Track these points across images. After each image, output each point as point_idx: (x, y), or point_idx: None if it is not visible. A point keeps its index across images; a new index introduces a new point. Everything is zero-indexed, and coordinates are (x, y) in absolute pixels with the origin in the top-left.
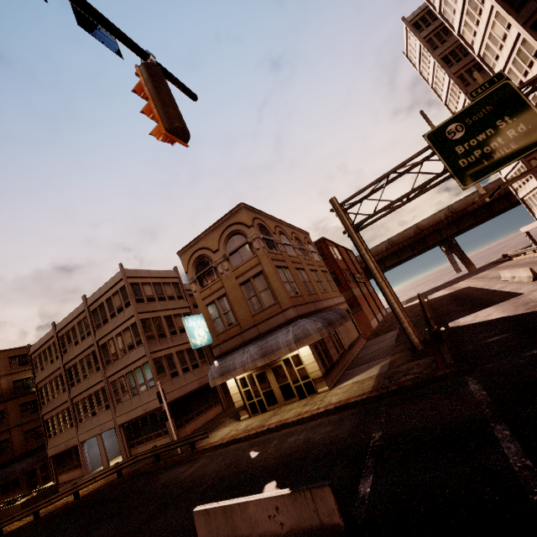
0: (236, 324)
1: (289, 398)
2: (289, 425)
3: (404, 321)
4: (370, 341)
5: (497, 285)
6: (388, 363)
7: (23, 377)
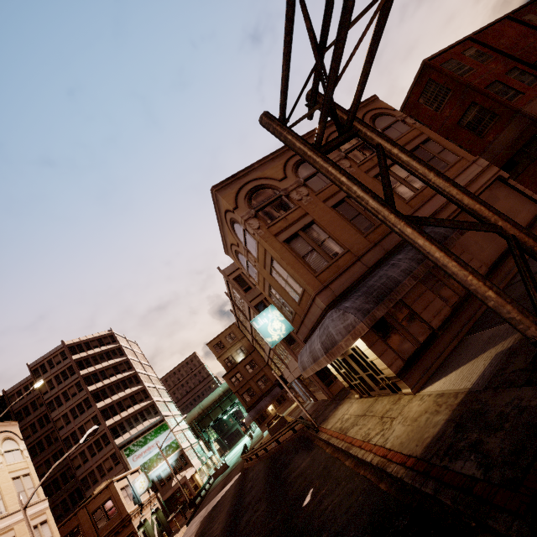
0: (294, 313)
1: (382, 389)
2: (352, 456)
3: (483, 298)
4: None
5: None
6: (506, 353)
7: None
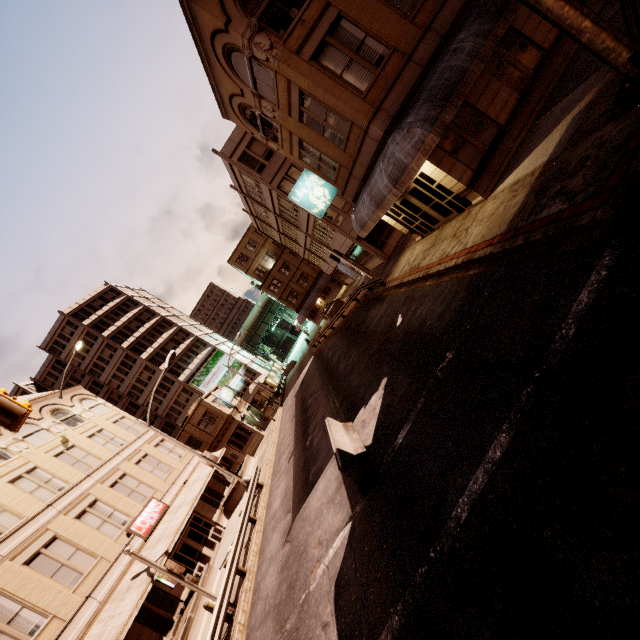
0: (338, 166)
1: (448, 215)
2: (432, 276)
3: (578, 33)
4: None
5: None
6: (584, 111)
7: None
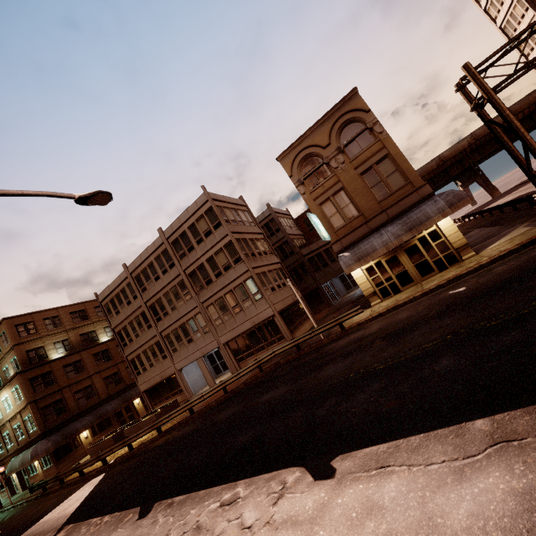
0: (358, 215)
1: (427, 274)
2: (464, 276)
3: None
4: None
5: None
6: (531, 223)
7: (87, 330)
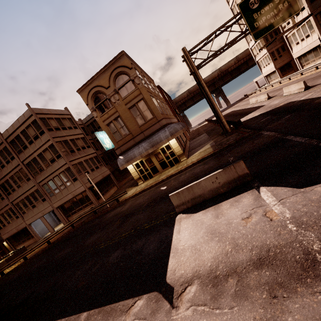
0: (129, 133)
1: (165, 168)
2: (174, 175)
3: (223, 119)
4: (191, 141)
5: (249, 106)
6: (213, 142)
7: None
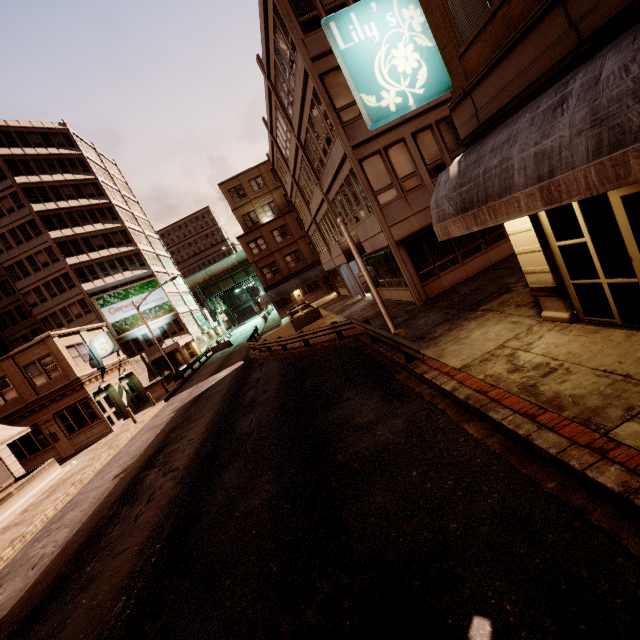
0: None
1: None
2: None
3: None
4: None
5: None
6: None
7: None
